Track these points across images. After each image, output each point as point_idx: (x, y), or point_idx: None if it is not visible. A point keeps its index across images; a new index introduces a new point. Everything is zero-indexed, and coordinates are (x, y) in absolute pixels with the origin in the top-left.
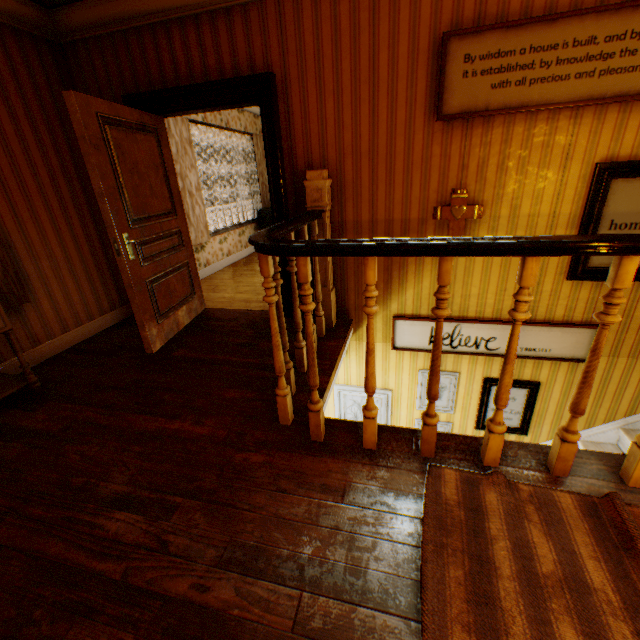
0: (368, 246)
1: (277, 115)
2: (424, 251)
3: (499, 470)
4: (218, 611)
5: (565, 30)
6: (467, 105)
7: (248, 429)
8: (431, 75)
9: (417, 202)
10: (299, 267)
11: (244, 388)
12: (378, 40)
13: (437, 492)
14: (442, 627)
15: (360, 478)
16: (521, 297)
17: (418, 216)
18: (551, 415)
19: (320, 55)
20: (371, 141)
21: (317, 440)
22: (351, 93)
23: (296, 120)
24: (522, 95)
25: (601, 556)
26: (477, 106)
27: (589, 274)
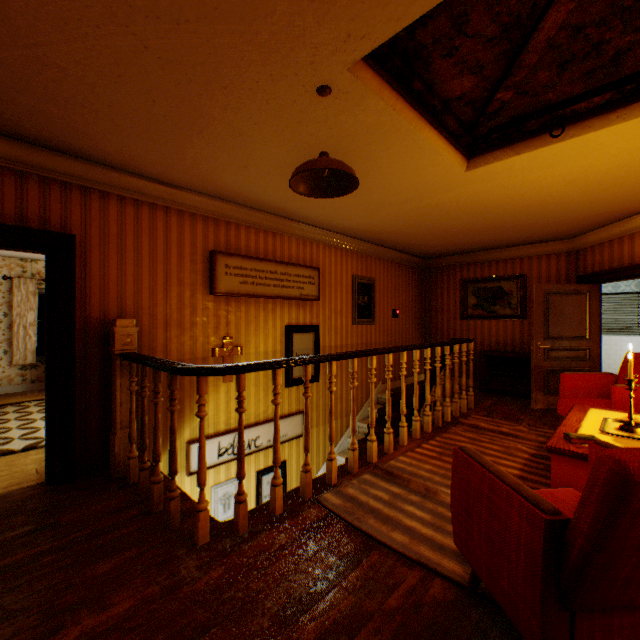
0: (282, 362)
1: (76, 268)
2: (302, 363)
3: (339, 482)
4: (320, 634)
5: (267, 265)
6: (230, 289)
7: (177, 568)
8: (206, 268)
9: (202, 345)
10: (241, 380)
11: (115, 553)
12: (171, 240)
13: (333, 504)
14: (389, 536)
15: (296, 527)
16: (333, 380)
17: (203, 355)
18: (295, 482)
19: (124, 235)
20: (166, 301)
21: (244, 532)
22: (150, 266)
23: (95, 275)
24: (254, 289)
25: (391, 484)
26: (235, 290)
27: (295, 382)
